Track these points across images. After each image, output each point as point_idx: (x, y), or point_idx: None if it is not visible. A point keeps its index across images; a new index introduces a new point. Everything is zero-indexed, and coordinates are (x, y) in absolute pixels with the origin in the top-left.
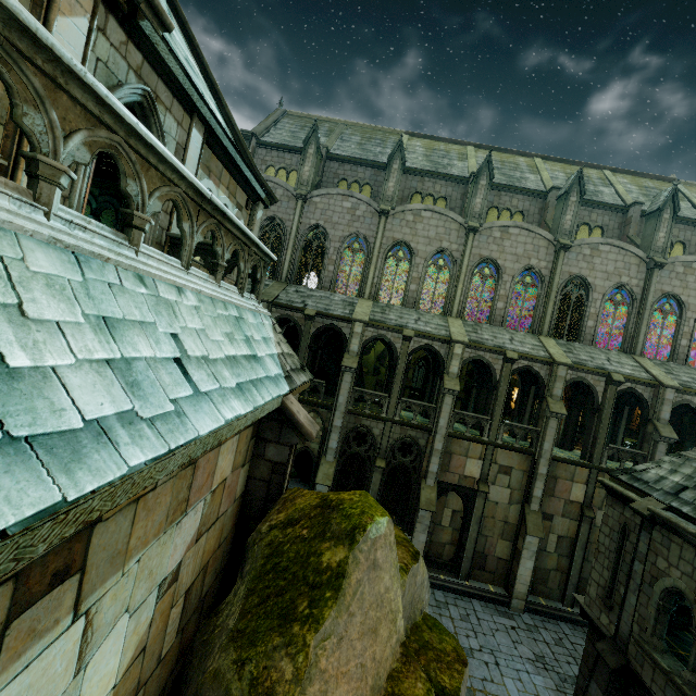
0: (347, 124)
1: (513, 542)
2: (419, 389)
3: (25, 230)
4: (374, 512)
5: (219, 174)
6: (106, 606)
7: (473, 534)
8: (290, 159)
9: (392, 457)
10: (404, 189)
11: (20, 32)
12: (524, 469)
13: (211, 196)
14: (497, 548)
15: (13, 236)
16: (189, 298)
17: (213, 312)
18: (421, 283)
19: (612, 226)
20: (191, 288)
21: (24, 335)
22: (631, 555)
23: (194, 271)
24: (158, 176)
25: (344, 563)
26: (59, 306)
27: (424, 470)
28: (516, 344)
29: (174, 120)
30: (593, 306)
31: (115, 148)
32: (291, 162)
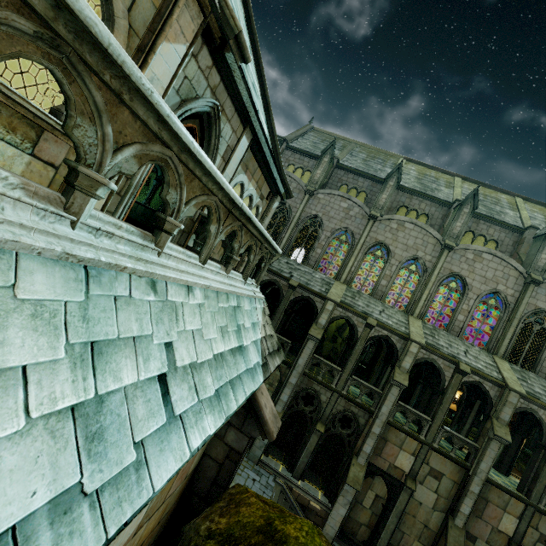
0: (358, 144)
1: None
2: (366, 363)
3: (33, 247)
4: None
5: (253, 171)
6: None
7: (391, 525)
8: (308, 162)
9: (331, 425)
10: (393, 201)
11: (92, 45)
12: (455, 480)
13: (242, 204)
14: None
15: (12, 257)
16: (196, 296)
17: (215, 307)
18: (391, 280)
19: None
20: (201, 285)
21: None
22: None
23: (209, 264)
24: (199, 186)
25: None
26: (37, 341)
27: (358, 447)
28: (470, 357)
29: (231, 128)
30: None
31: (166, 161)
32: (308, 164)
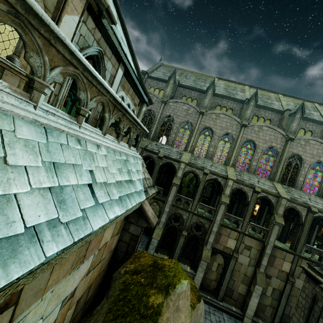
0: (189, 71)
1: (248, 286)
2: (207, 197)
3: (19, 115)
4: (181, 276)
5: (128, 89)
6: (28, 318)
7: (227, 278)
8: (161, 84)
9: (190, 231)
10: (212, 103)
11: (33, 15)
12: (258, 249)
13: (121, 101)
14: (239, 288)
15: (11, 118)
16: (102, 150)
17: (113, 158)
18: (215, 148)
19: (317, 131)
20: (105, 145)
21: (2, 175)
22: (318, 313)
23: (107, 136)
24: (96, 91)
25: (161, 306)
26: (28, 157)
27: (206, 240)
28: (260, 184)
29: (111, 64)
30: (303, 170)
31: (76, 76)
32: (162, 86)
